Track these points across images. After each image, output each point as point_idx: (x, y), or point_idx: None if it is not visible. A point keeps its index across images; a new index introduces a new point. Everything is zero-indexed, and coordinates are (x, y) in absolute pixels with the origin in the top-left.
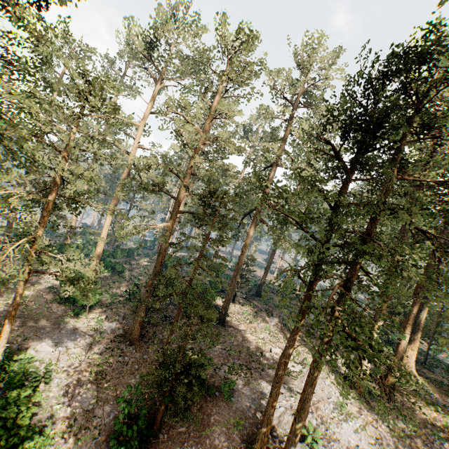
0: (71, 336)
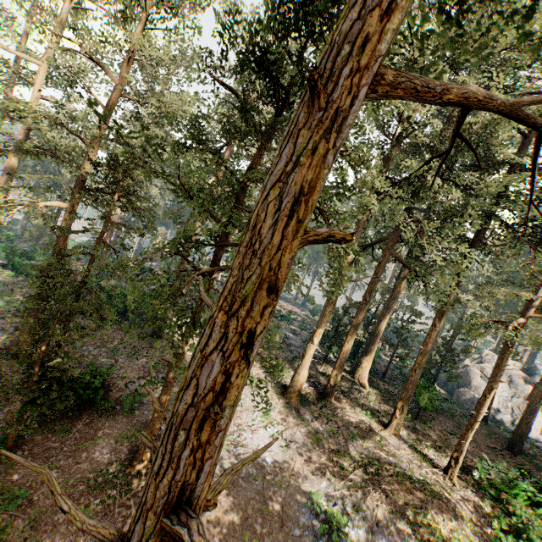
0: None
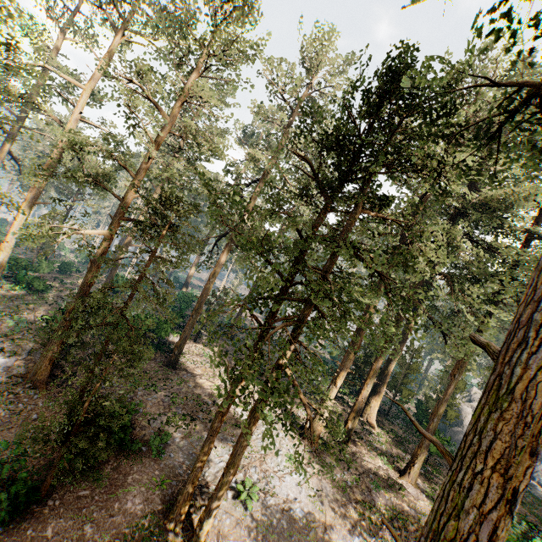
0: None
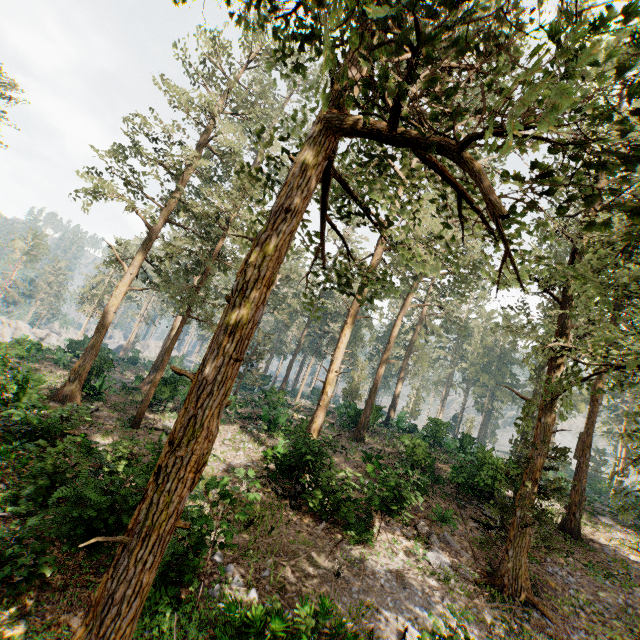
0: (411, 595)
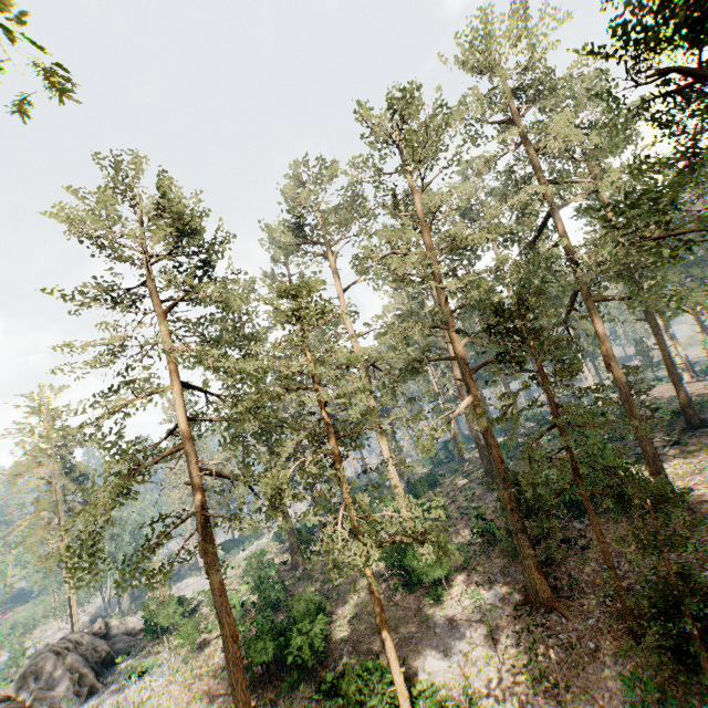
0: (454, 633)
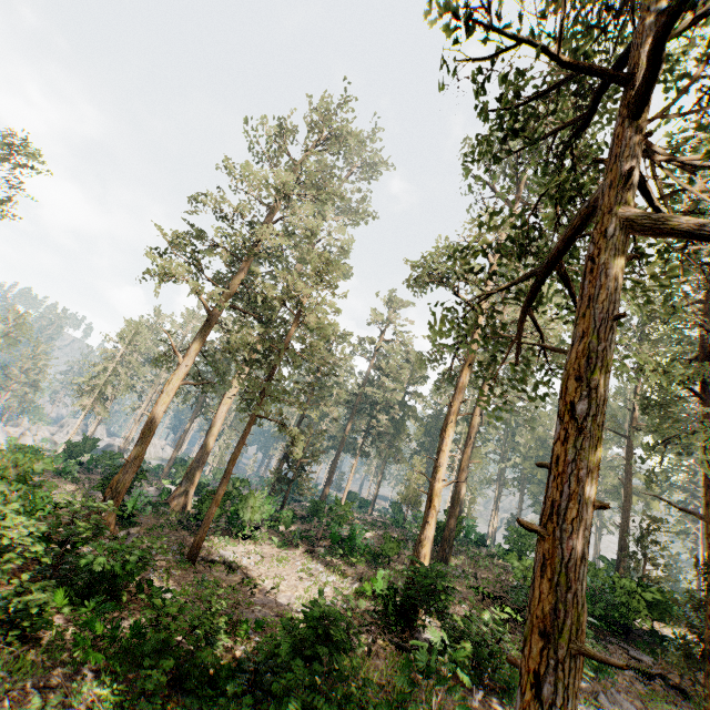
0: None
